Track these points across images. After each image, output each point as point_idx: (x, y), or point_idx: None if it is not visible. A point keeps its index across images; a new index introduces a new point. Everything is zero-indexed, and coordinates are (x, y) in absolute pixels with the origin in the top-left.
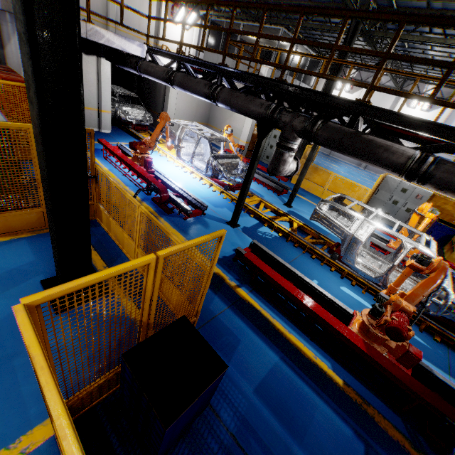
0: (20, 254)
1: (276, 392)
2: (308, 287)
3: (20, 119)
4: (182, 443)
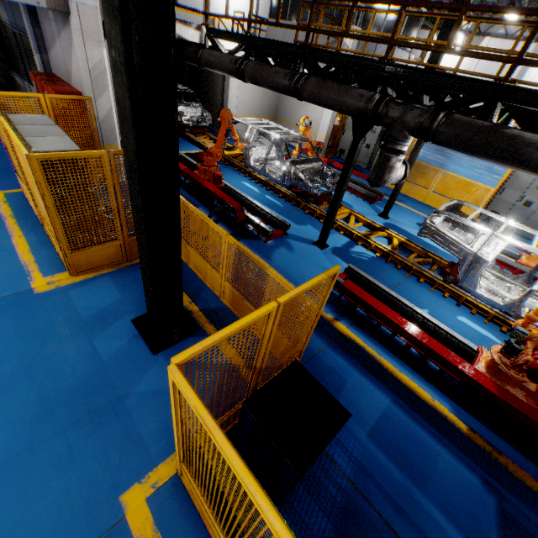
0: (106, 291)
1: (391, 437)
2: (419, 319)
3: (77, 138)
4: (299, 486)
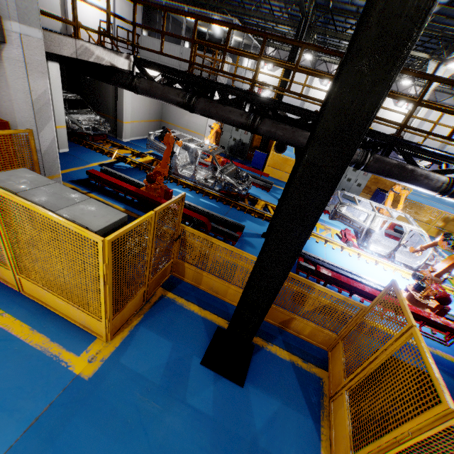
0: (154, 344)
1: None
2: (357, 279)
3: None
4: None
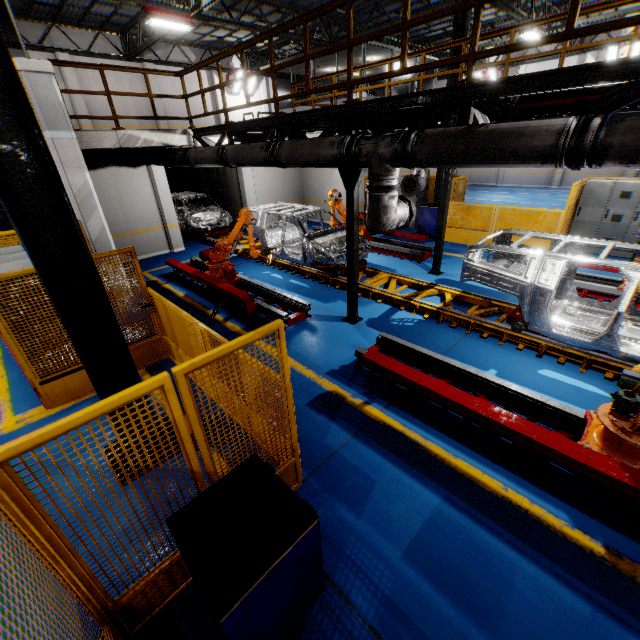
0: None
1: (440, 554)
2: (476, 382)
3: None
4: None
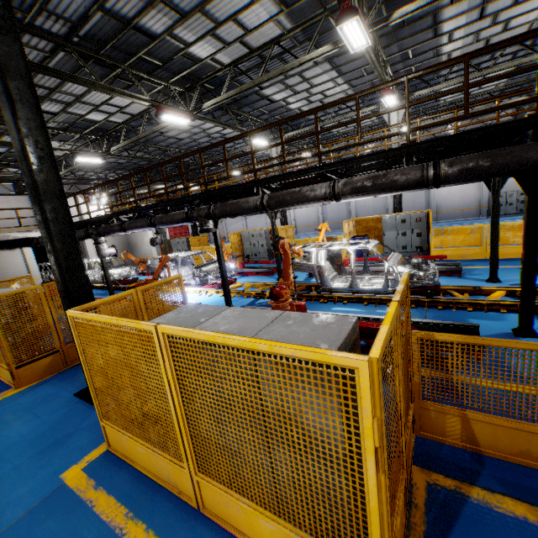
0: None
1: None
2: None
3: None
4: None
